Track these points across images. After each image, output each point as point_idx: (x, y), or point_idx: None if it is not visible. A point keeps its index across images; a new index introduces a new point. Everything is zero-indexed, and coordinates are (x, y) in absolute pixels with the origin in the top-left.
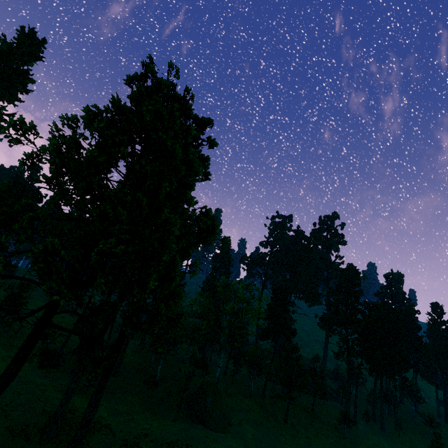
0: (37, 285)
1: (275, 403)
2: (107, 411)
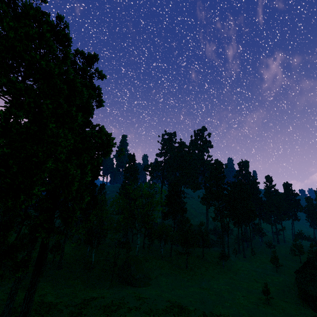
0: None
1: (179, 258)
2: (54, 297)
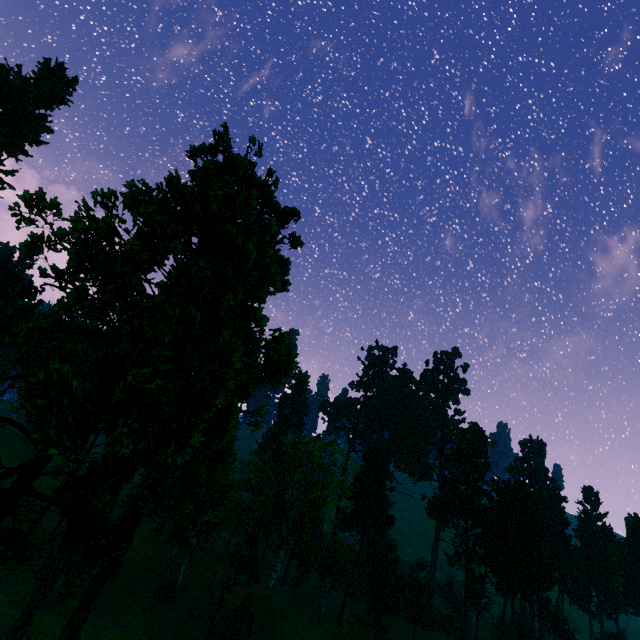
0: (19, 428)
1: (356, 634)
2: None
